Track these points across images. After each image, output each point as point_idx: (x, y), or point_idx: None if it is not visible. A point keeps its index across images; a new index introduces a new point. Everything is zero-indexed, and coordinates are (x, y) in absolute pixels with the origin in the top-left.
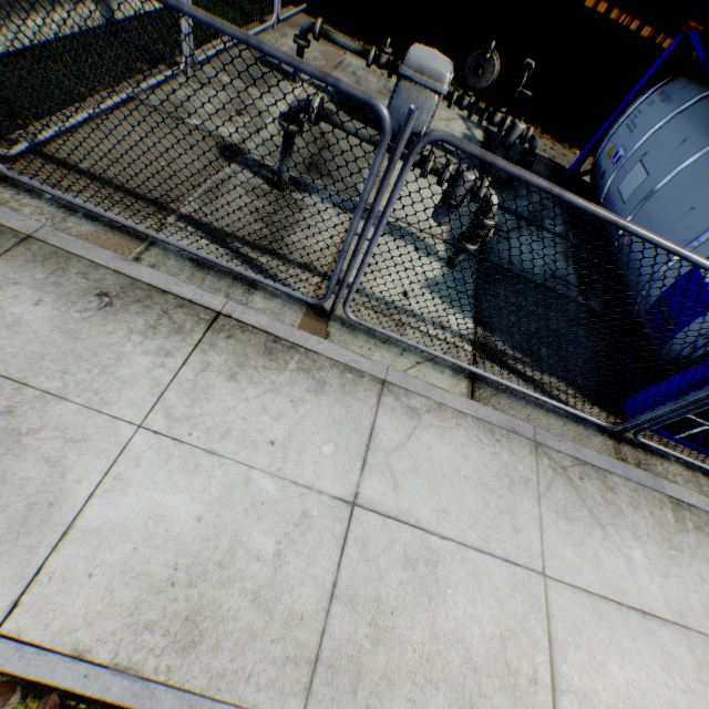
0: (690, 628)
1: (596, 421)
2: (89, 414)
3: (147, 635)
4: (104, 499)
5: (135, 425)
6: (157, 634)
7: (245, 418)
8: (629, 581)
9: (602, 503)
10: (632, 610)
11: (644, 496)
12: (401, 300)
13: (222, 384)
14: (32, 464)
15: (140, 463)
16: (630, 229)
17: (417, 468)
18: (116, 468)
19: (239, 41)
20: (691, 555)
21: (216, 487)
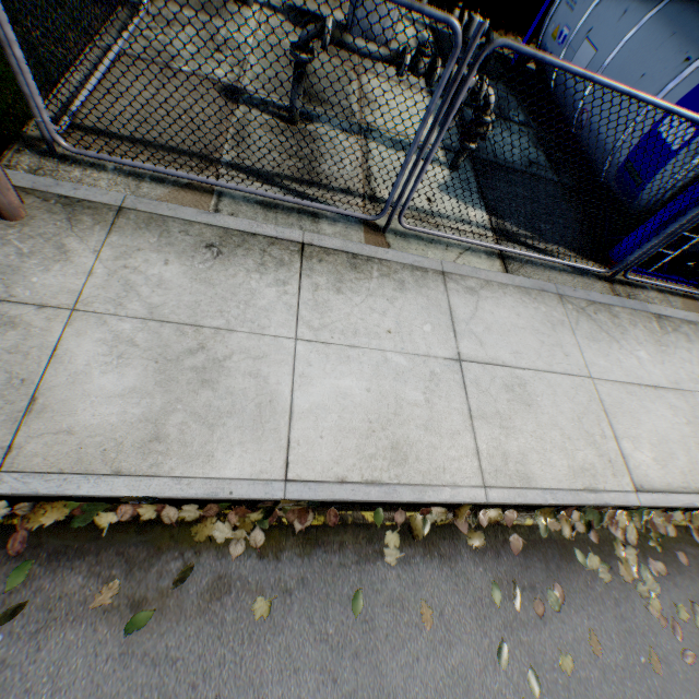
0: (683, 390)
1: (596, 270)
2: (256, 338)
3: (374, 462)
4: (301, 391)
5: (292, 339)
6: (380, 460)
7: (362, 318)
8: (641, 371)
9: (612, 327)
10: (647, 387)
11: (637, 317)
12: (428, 206)
13: (334, 298)
14: (240, 379)
15: (310, 364)
16: (639, 98)
17: (489, 328)
18: (297, 370)
19: None
20: (674, 347)
21: (368, 369)
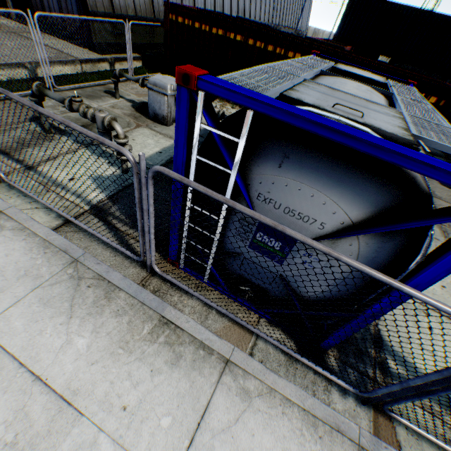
0: (73, 405)
1: (130, 255)
2: None
3: None
4: None
5: None
6: None
7: None
8: (53, 355)
9: (90, 304)
10: (29, 374)
11: (137, 310)
12: (65, 181)
13: None
14: None
15: None
16: (12, 97)
17: None
18: None
19: None
20: (139, 359)
21: None
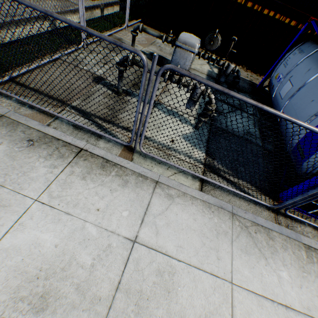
0: (314, 317)
1: (264, 203)
2: (13, 194)
3: (21, 303)
4: (13, 234)
5: (34, 200)
6: (26, 303)
7: (86, 197)
8: (279, 288)
9: (266, 246)
10: (280, 305)
11: (290, 243)
12: (170, 144)
13: (78, 181)
14: None
15: (33, 217)
16: (265, 109)
17: (169, 224)
18: (21, 219)
19: (78, 28)
20: (315, 276)
21: (67, 230)
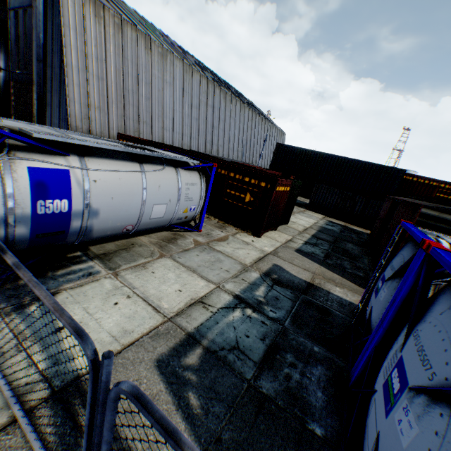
0: None
1: None
2: None
3: None
4: None
5: None
6: None
7: None
8: None
9: None
10: None
11: None
12: None
13: None
14: None
15: None
16: None
17: None
18: None
19: None
20: None
21: None
